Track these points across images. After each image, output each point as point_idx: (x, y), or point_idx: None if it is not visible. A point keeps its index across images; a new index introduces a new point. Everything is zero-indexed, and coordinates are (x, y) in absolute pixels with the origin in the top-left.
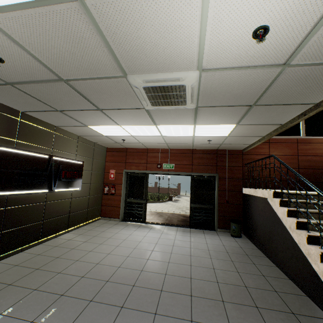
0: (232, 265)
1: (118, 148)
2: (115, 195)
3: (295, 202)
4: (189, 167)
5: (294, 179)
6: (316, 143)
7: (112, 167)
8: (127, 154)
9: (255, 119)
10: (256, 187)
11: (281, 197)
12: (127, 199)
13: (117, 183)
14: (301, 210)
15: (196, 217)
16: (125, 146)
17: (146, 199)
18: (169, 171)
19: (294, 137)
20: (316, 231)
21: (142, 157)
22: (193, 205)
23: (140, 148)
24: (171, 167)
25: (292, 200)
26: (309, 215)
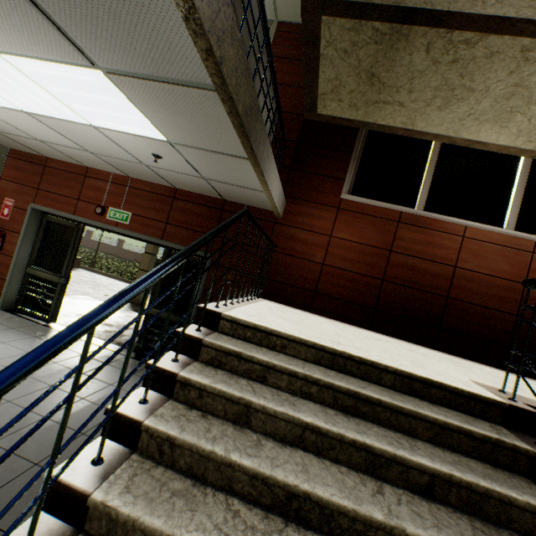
0: (3, 481)
1: (31, 155)
2: (3, 254)
3: (217, 349)
4: (158, 227)
5: (366, 303)
6: (440, 232)
7: (11, 193)
8: (46, 171)
9: (96, 31)
10: (282, 301)
11: (199, 326)
12: (28, 268)
13: (12, 230)
14: (184, 375)
15: (152, 336)
16: (31, 147)
17: (65, 276)
18: (117, 227)
19: (394, 207)
20: (149, 463)
21: (72, 183)
22: (150, 309)
23: (72, 162)
24: (124, 218)
25: (215, 340)
26: (203, 396)
